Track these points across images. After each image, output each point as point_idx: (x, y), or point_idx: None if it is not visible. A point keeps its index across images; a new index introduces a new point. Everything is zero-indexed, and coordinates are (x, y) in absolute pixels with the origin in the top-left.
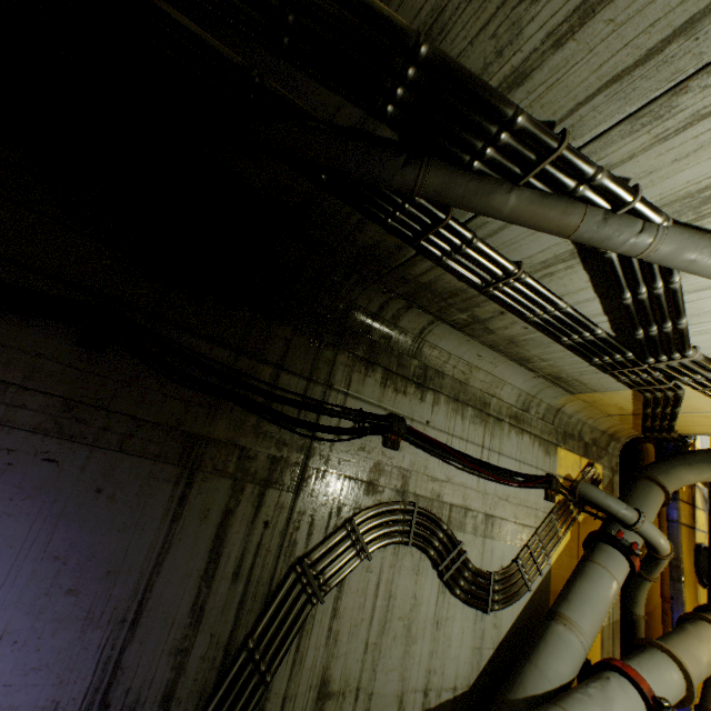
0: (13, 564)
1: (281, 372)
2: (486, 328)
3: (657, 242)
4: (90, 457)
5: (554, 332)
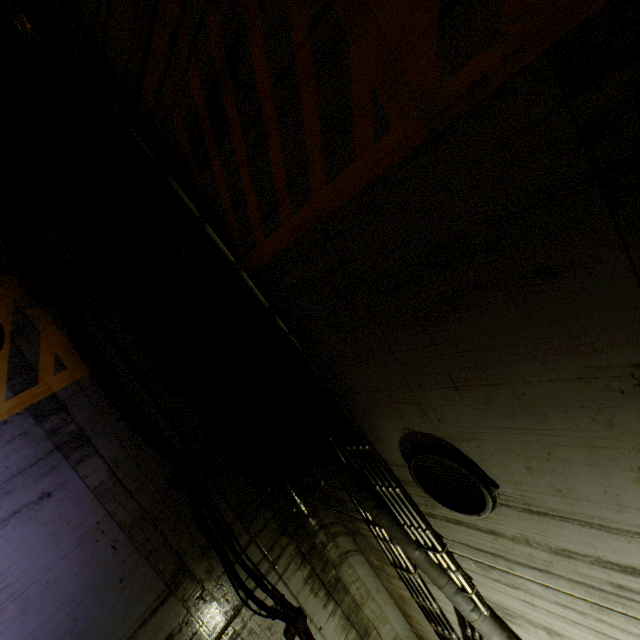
0: (56, 610)
1: (253, 542)
2: (388, 578)
3: (478, 621)
4: (132, 554)
5: (427, 615)
